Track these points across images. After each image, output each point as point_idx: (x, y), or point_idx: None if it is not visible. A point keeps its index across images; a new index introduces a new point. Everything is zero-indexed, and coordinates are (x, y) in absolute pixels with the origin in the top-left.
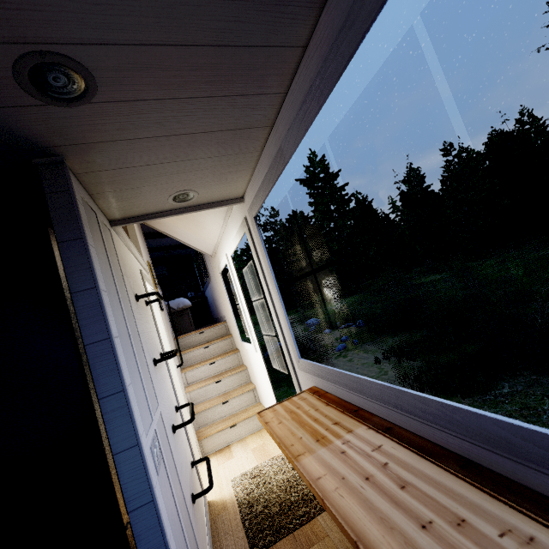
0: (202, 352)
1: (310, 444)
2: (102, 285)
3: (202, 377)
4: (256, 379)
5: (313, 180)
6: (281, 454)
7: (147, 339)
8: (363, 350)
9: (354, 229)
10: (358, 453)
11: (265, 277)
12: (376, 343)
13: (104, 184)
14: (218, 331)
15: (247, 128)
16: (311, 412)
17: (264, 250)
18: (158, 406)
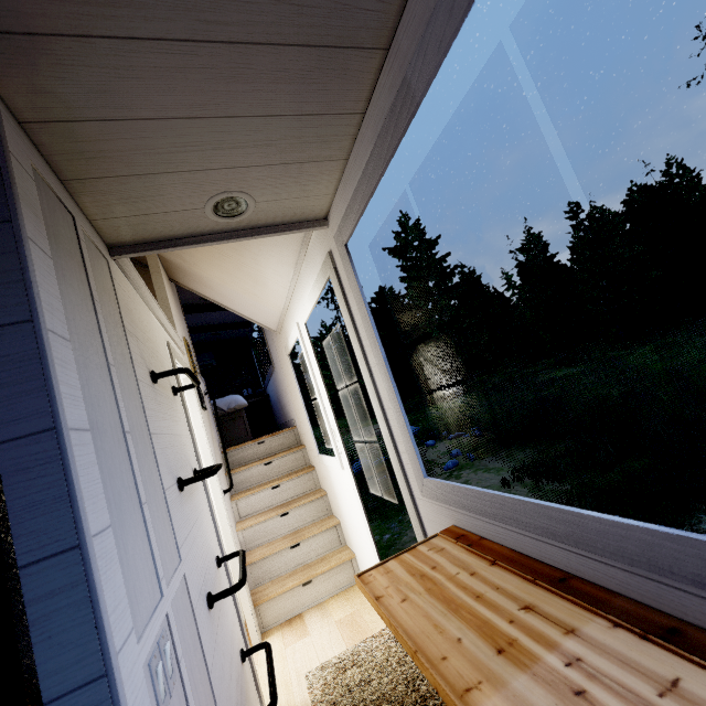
0: (262, 470)
1: (485, 660)
2: (58, 325)
3: (262, 507)
4: (342, 511)
5: (406, 249)
6: (384, 631)
7: (168, 445)
8: (482, 468)
9: (460, 311)
10: (624, 699)
11: (362, 345)
12: (499, 458)
13: (84, 156)
14: (284, 440)
15: (343, 46)
16: (463, 578)
17: (362, 296)
18: (179, 563)
